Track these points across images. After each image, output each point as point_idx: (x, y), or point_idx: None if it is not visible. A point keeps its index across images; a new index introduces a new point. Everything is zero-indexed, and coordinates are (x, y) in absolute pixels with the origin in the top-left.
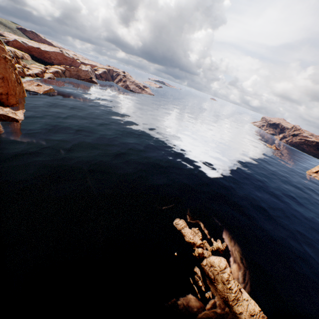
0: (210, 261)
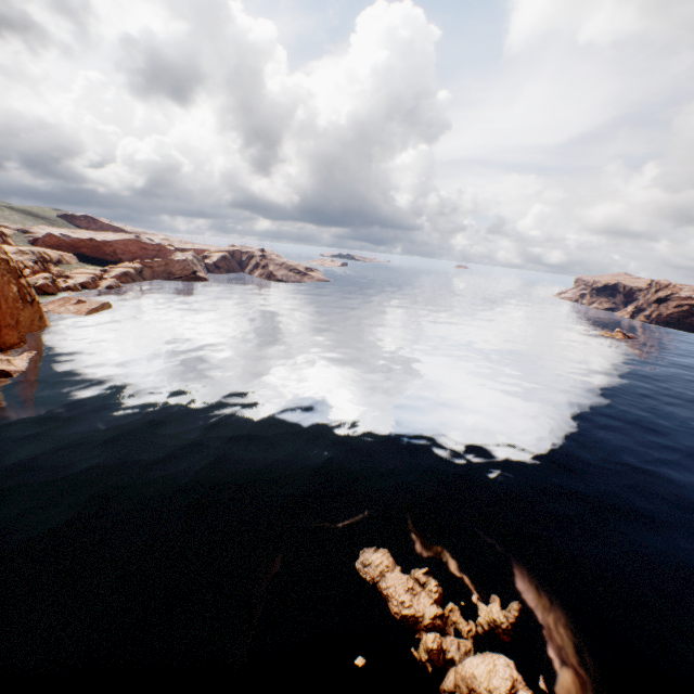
0: (464, 674)
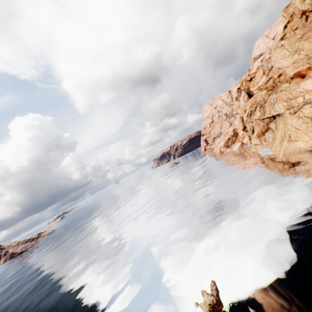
0: None
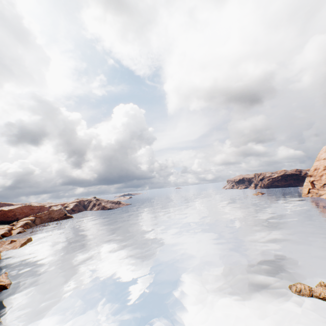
0: None
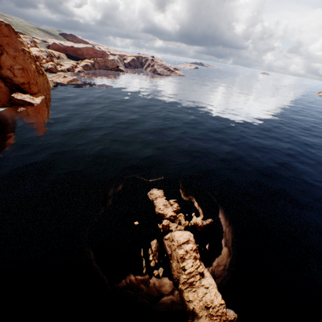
0: (172, 235)
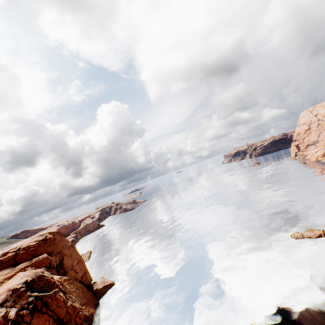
0: None
